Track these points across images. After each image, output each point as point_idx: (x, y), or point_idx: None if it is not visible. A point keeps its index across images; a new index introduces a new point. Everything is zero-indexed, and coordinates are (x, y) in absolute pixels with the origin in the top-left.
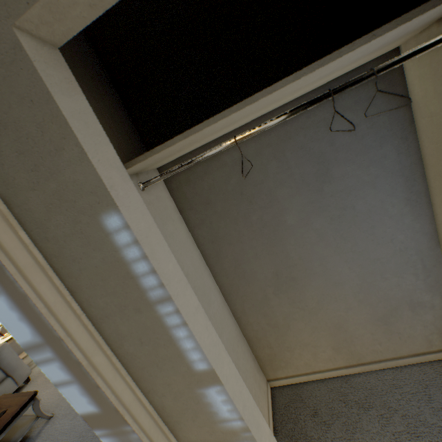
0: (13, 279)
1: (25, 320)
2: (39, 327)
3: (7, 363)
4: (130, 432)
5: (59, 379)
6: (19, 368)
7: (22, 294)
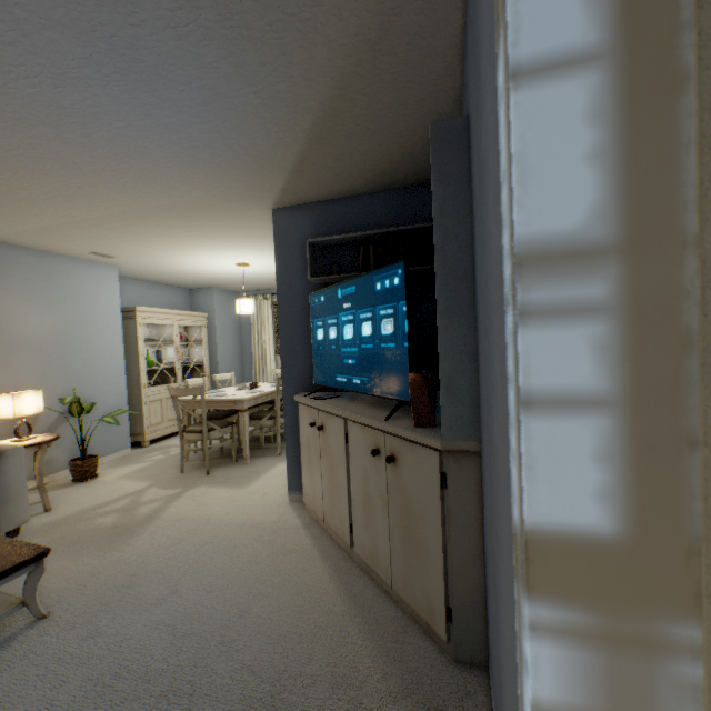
0: (684, 20)
1: (607, 160)
2: (642, 190)
3: (6, 483)
4: (675, 651)
5: (554, 384)
6: (17, 502)
7: (674, 72)
